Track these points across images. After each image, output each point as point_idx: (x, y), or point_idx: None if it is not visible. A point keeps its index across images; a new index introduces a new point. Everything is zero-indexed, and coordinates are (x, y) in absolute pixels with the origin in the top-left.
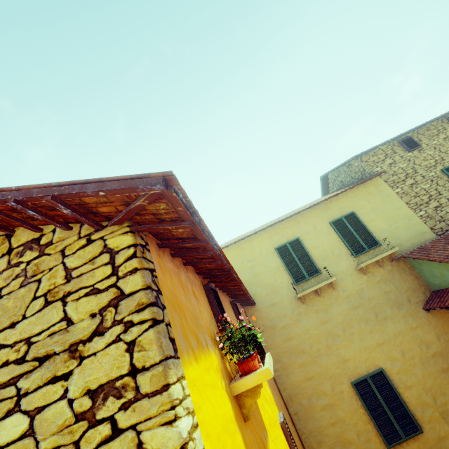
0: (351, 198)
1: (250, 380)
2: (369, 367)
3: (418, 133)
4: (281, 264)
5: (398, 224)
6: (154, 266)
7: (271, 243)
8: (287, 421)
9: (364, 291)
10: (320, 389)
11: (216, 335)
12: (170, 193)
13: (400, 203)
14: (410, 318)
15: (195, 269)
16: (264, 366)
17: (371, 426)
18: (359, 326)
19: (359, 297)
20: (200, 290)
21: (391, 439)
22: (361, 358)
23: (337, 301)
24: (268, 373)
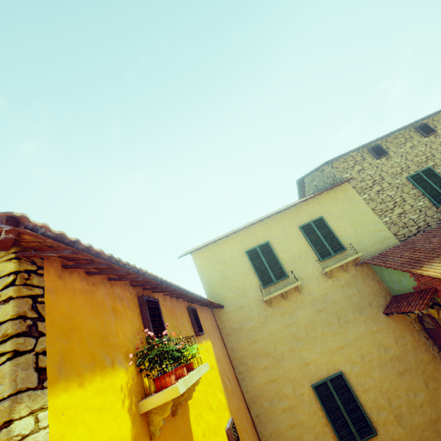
0: (320, 203)
1: (158, 398)
2: (329, 370)
3: (386, 141)
4: (251, 267)
5: (363, 229)
6: (44, 291)
7: (242, 246)
8: (243, 425)
9: (328, 295)
10: (281, 392)
11: (139, 350)
12: (23, 230)
13: (367, 209)
14: (371, 322)
15: (131, 281)
16: (177, 383)
17: (329, 429)
18: (322, 329)
19: (323, 300)
20: (130, 303)
21: None
22: (322, 361)
23: (302, 304)
24: (176, 391)
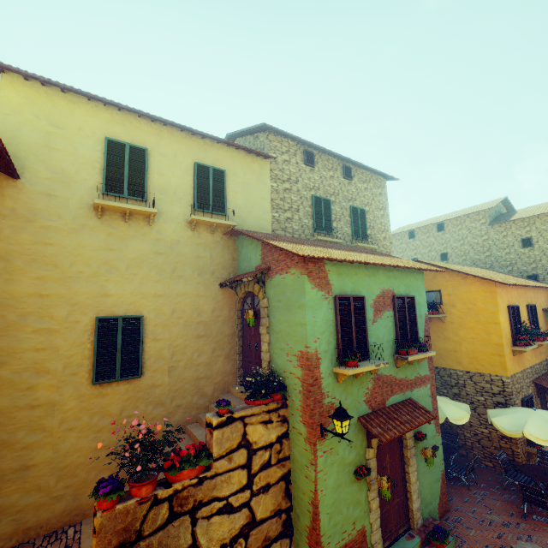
0: (233, 158)
1: None
2: (130, 311)
3: (320, 157)
4: (102, 160)
5: (253, 210)
6: None
7: (105, 128)
8: None
9: (179, 244)
10: (49, 311)
11: None
12: None
13: (268, 196)
14: (203, 287)
15: None
16: None
17: (89, 362)
18: (149, 271)
19: (170, 246)
20: None
21: (103, 377)
22: (128, 299)
23: (144, 238)
24: None
